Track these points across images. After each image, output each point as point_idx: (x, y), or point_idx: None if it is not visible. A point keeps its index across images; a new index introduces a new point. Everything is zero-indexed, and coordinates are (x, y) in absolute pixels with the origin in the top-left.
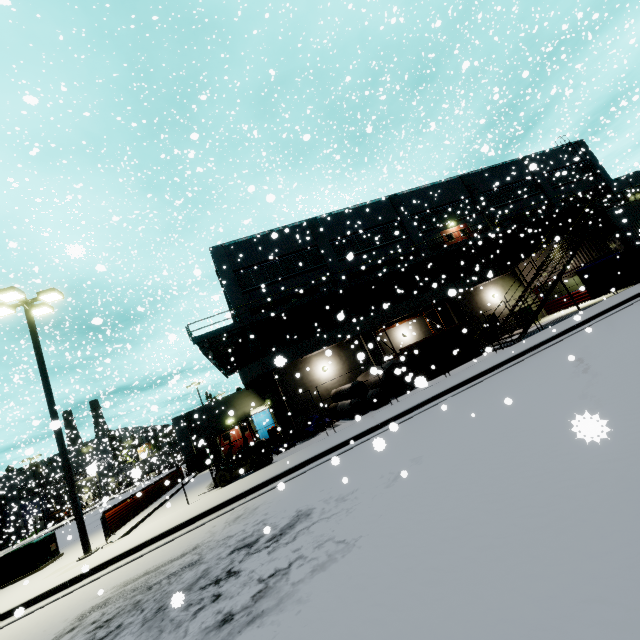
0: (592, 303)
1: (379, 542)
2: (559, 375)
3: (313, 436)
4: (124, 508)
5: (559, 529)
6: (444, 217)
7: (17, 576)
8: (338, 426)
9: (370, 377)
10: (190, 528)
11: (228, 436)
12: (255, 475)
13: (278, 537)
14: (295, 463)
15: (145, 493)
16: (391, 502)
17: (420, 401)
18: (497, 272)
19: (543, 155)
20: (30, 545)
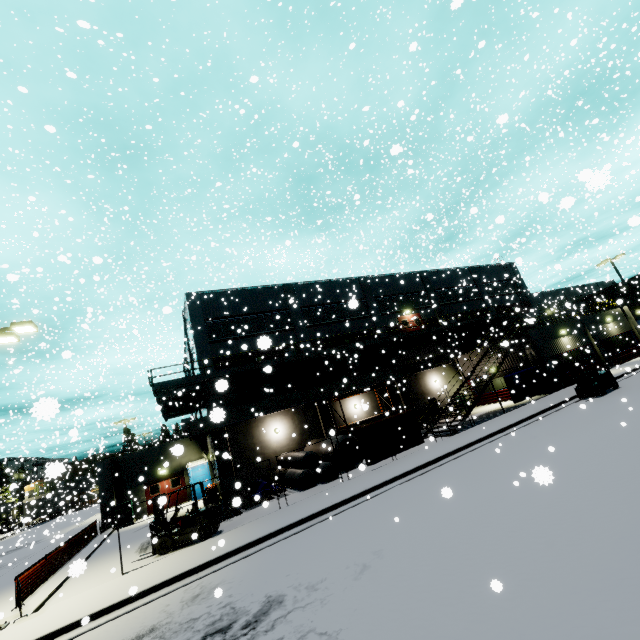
0: (513, 404)
1: (360, 636)
2: (490, 483)
3: (259, 504)
4: (36, 571)
5: (496, 633)
6: (402, 304)
7: None
8: (286, 496)
9: (321, 447)
10: (137, 605)
11: (157, 488)
12: (204, 546)
13: (254, 624)
14: (252, 538)
15: (58, 553)
16: (362, 596)
17: (372, 485)
18: (441, 361)
19: (484, 268)
20: None
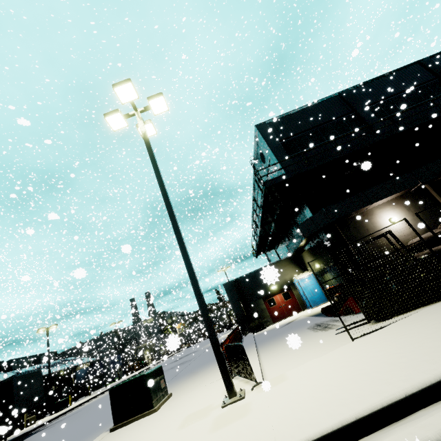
0: None
1: None
2: None
3: None
4: None
5: None
6: None
7: (131, 415)
8: None
9: None
10: None
11: (273, 301)
12: None
13: None
14: None
15: (233, 338)
16: None
17: None
18: None
19: None
20: (143, 376)
